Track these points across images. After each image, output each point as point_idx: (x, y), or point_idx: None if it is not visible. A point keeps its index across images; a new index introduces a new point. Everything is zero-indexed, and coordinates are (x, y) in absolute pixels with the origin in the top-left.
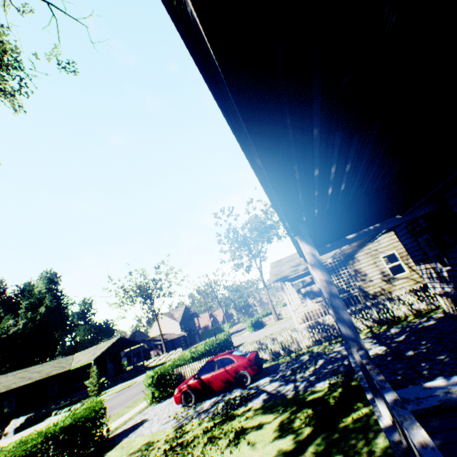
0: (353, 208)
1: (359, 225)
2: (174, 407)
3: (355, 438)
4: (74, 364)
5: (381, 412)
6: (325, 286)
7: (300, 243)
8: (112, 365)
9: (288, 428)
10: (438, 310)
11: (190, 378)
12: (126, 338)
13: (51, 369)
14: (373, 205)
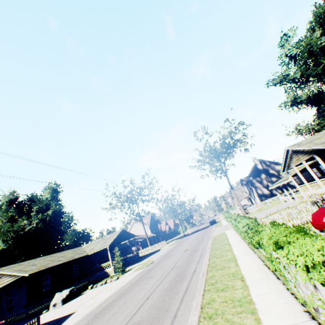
0: None
1: None
2: None
3: None
4: (89, 251)
5: None
6: None
7: None
8: (112, 254)
9: None
10: None
11: None
12: (126, 231)
13: (72, 255)
14: None
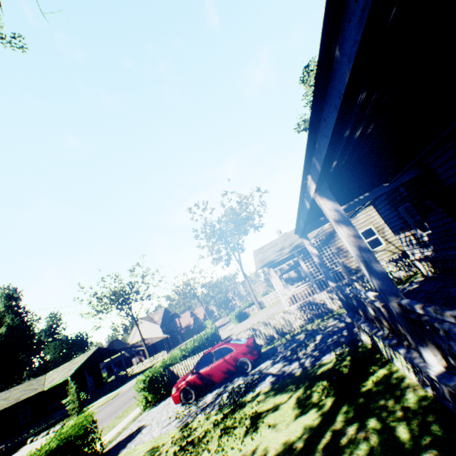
0: (362, 165)
1: (354, 193)
2: (173, 407)
3: (382, 399)
4: (48, 384)
5: (429, 361)
6: (354, 241)
7: (321, 199)
8: (91, 379)
9: (308, 403)
10: (417, 275)
11: (187, 374)
12: (105, 347)
13: (21, 393)
14: (376, 164)
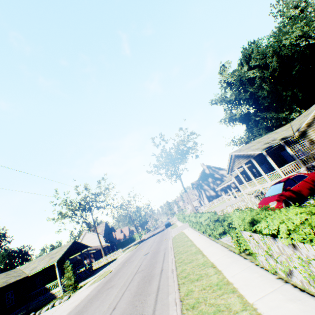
0: None
1: None
2: None
3: None
4: (30, 271)
5: None
6: None
7: None
8: (60, 272)
9: None
10: None
11: (274, 195)
12: (78, 242)
13: (5, 279)
14: None
